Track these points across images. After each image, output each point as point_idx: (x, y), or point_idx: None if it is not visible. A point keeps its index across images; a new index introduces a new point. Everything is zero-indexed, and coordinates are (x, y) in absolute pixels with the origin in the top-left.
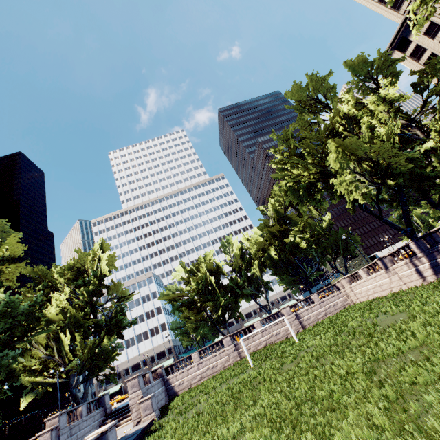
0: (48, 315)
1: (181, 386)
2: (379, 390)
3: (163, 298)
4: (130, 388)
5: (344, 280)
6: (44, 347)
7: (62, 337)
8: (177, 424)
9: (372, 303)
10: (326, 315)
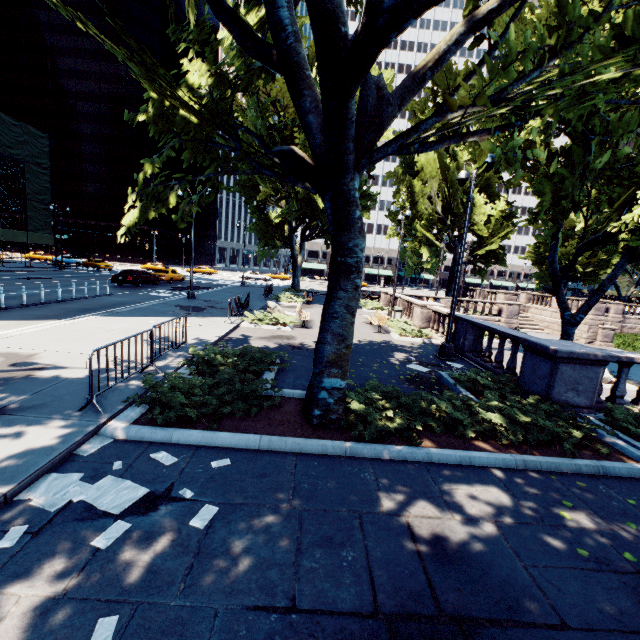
0: (460, 160)
1: None
2: None
3: None
4: (594, 310)
5: None
6: (446, 201)
7: (479, 202)
8: None
9: None
10: None
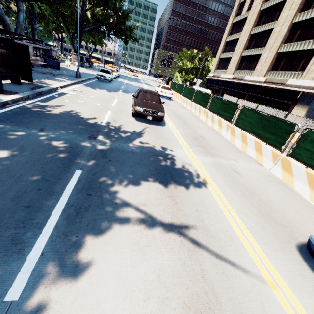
0: None
1: None
2: None
3: None
4: None
5: None
6: None
7: None
8: None
9: None
10: None
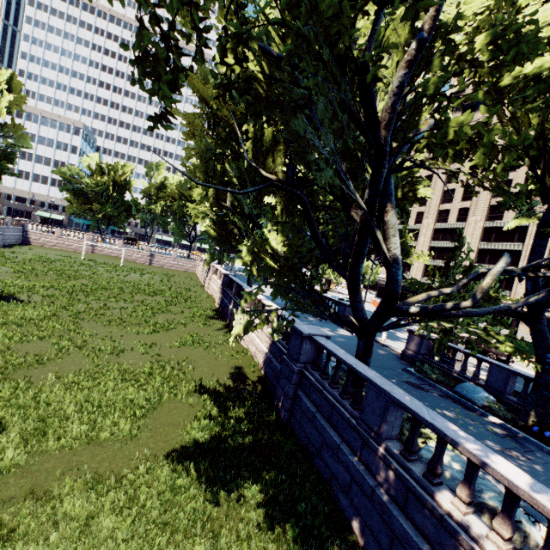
0: None
1: (36, 241)
2: (64, 282)
3: (58, 173)
4: None
5: (199, 257)
6: None
7: None
8: (2, 254)
9: (182, 276)
10: (171, 267)
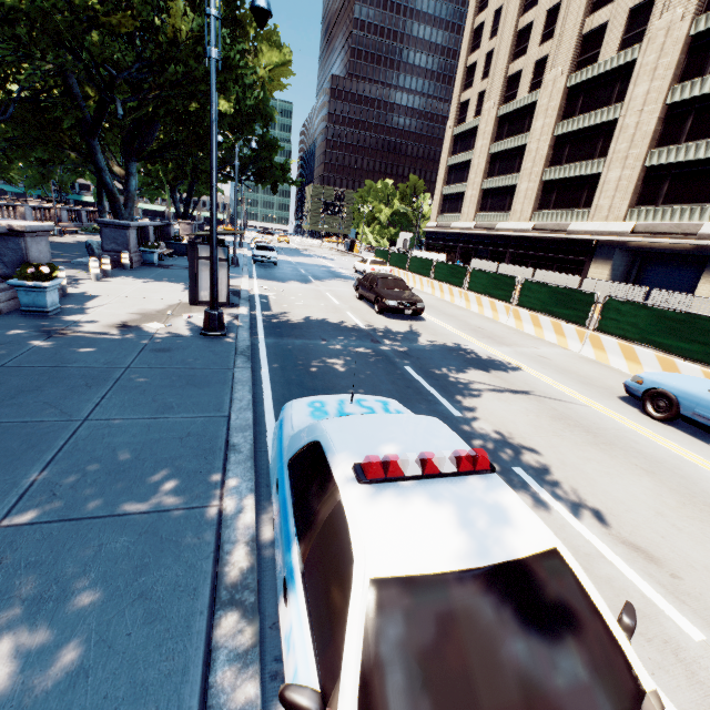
0: None
1: None
2: None
3: None
4: None
5: None
6: None
7: None
8: None
9: None
10: None
